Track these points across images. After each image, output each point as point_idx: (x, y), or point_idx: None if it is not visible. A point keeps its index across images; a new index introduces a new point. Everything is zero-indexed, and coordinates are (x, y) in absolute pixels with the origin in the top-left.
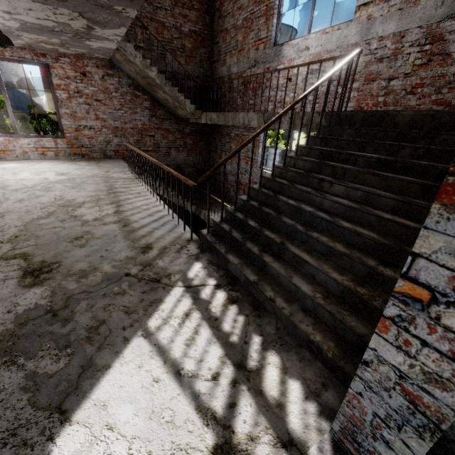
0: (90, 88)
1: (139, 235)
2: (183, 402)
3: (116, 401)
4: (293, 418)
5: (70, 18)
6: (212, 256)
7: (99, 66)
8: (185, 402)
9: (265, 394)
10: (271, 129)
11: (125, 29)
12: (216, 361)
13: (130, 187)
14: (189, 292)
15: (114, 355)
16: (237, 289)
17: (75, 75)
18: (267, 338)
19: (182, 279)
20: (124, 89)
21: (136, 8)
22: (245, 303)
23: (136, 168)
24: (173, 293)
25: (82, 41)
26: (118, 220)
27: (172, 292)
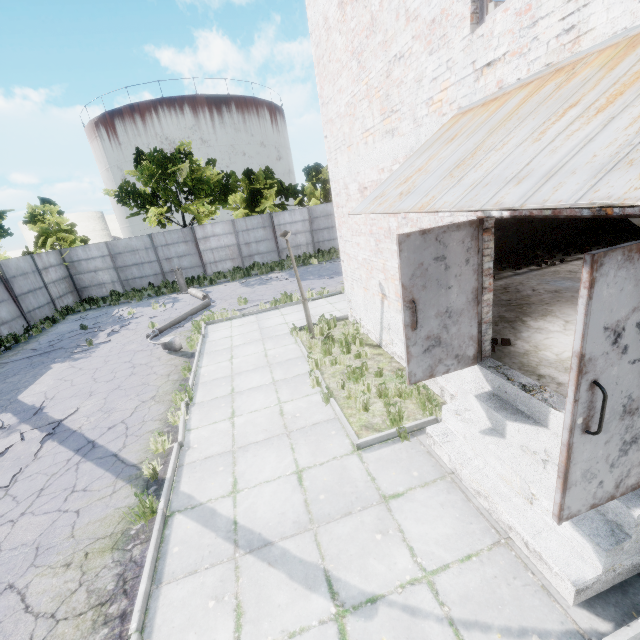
0: None
1: None
2: None
3: None
4: None
5: None
6: None
7: None
8: None
9: None
10: (40, 221)
11: None
12: None
13: None
14: None
15: None
16: None
17: None
18: None
19: None
20: None
21: None
22: None
23: None
24: None
25: None
26: None
27: None
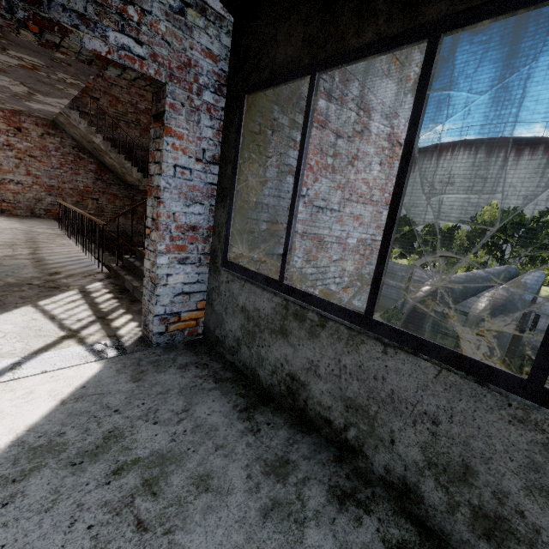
0: (25, 143)
1: (51, 267)
2: (51, 325)
3: (1, 324)
4: (123, 331)
5: (11, 84)
6: (116, 280)
7: (39, 124)
8: (53, 325)
9: (111, 325)
10: None
11: (68, 101)
12: (85, 316)
13: (55, 239)
14: (82, 293)
15: (5, 311)
16: (125, 294)
17: (7, 128)
18: (130, 311)
19: (80, 288)
20: (67, 149)
21: (77, 90)
22: (126, 299)
23: (69, 227)
24: (67, 293)
25: (22, 101)
26: (32, 257)
27: (67, 293)
